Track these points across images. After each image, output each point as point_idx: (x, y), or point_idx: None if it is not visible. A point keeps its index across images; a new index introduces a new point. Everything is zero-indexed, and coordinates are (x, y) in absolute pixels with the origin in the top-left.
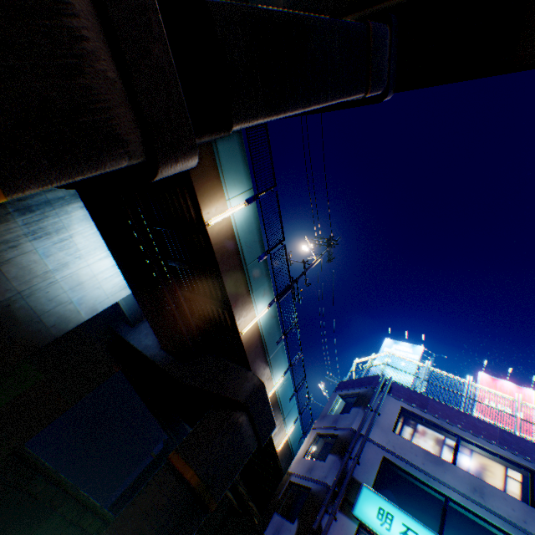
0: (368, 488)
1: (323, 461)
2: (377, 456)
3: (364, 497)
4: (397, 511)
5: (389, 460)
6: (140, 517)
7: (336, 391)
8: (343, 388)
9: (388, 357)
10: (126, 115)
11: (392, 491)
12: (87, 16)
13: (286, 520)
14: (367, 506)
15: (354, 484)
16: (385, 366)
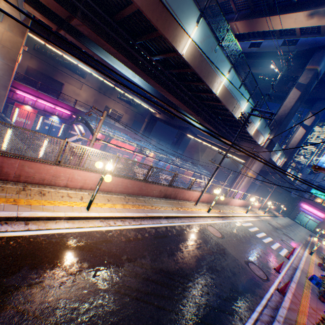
0: (313, 189)
1: (303, 184)
2: (316, 184)
3: (312, 190)
4: (318, 192)
5: (319, 184)
6: (274, 196)
7: (307, 167)
8: (309, 167)
9: (324, 161)
10: (279, 176)
11: (319, 188)
12: (277, 175)
13: (295, 192)
14: (312, 191)
15: (310, 188)
16: (322, 164)
